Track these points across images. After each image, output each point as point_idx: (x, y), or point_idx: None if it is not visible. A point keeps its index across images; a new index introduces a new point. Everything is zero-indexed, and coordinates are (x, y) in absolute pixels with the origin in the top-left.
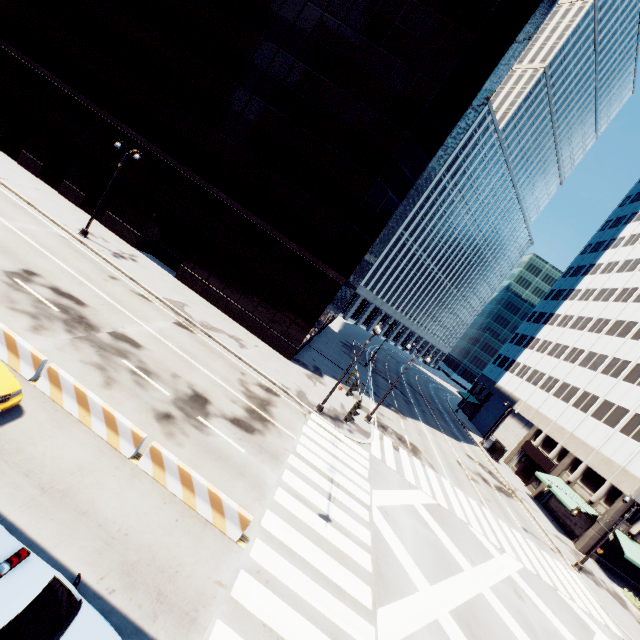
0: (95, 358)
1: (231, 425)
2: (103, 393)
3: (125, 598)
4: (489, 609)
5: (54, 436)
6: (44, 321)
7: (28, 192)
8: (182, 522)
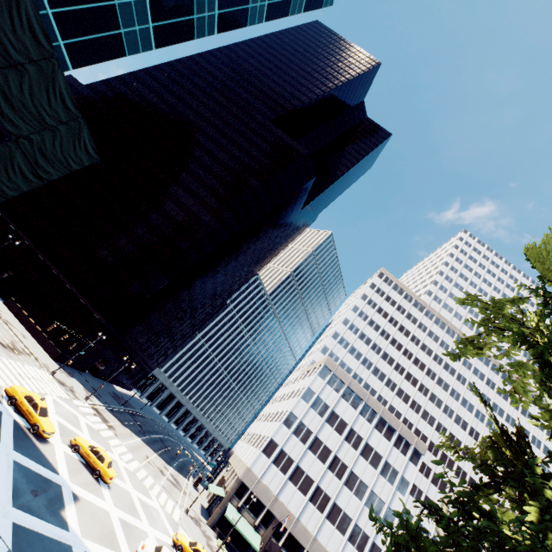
0: None
1: None
2: None
3: None
4: None
5: None
6: None
7: None
8: None
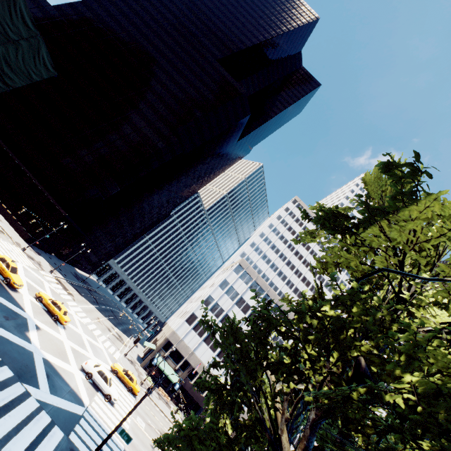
0: None
1: None
2: None
3: None
4: None
5: None
6: None
7: None
8: None
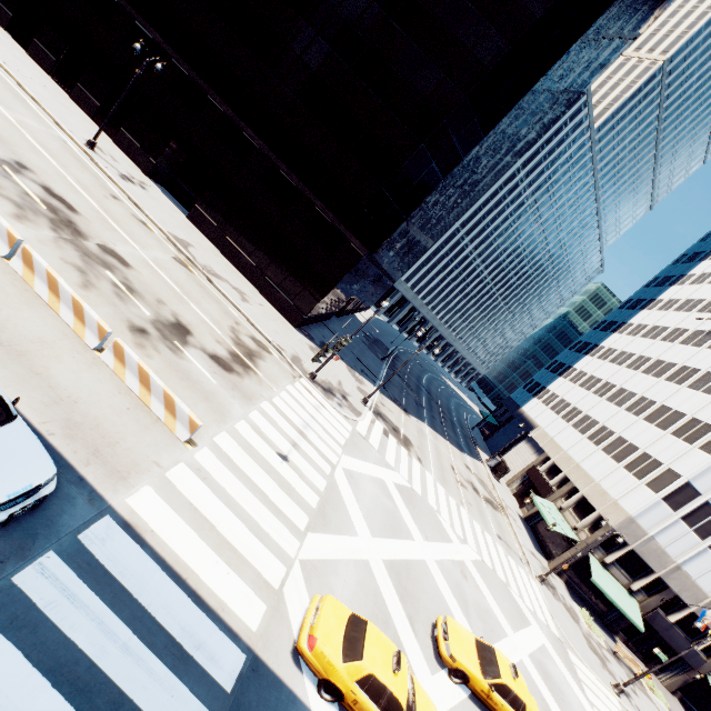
0: (77, 261)
1: (209, 359)
2: (79, 292)
3: (63, 442)
4: (426, 572)
5: (20, 309)
6: (29, 213)
7: (34, 87)
8: (133, 412)
